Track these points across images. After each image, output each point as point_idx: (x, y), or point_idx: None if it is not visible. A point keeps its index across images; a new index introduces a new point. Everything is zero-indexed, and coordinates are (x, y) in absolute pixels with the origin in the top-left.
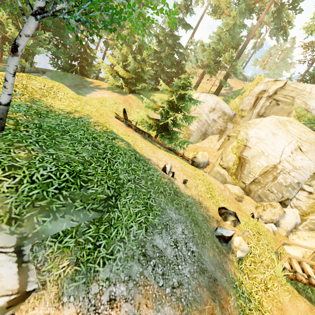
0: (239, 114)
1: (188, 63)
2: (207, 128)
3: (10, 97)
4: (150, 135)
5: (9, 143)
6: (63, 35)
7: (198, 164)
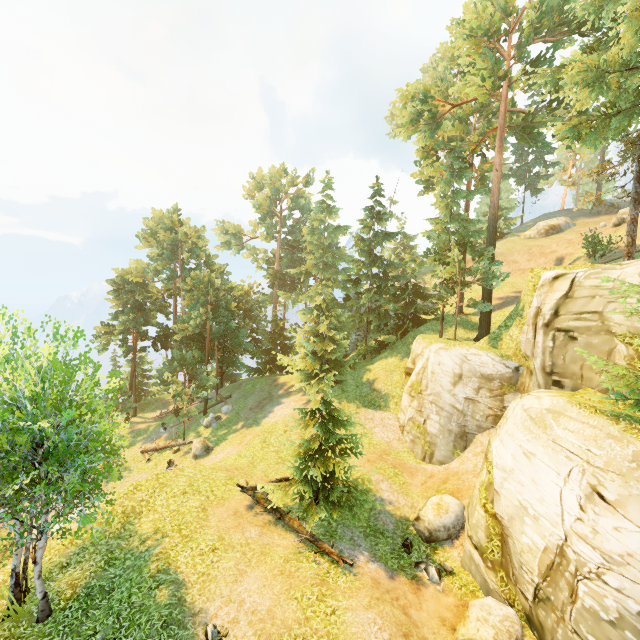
0: (526, 365)
1: None
2: (463, 421)
3: (42, 593)
4: (284, 513)
5: (39, 639)
6: (242, 341)
7: (428, 534)
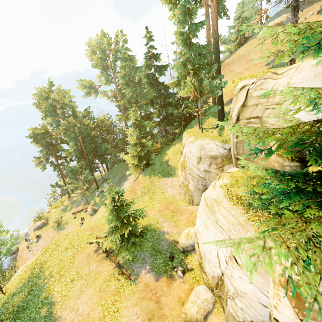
0: None
1: (231, 44)
2: (205, 183)
3: None
4: (109, 253)
5: None
6: (105, 150)
7: (182, 250)
